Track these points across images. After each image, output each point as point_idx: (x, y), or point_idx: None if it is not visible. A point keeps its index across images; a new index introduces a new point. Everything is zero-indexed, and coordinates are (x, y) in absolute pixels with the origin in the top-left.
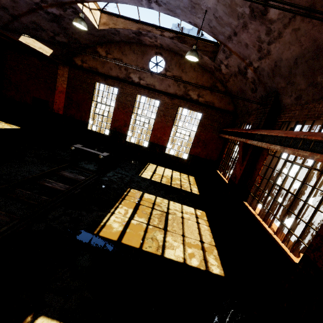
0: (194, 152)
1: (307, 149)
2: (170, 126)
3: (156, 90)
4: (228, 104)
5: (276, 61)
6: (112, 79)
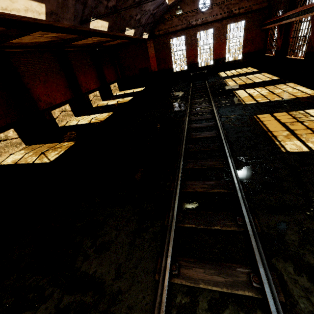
0: (246, 51)
1: (303, 14)
2: (225, 42)
3: (209, 22)
4: (263, 2)
5: None
6: (179, 31)
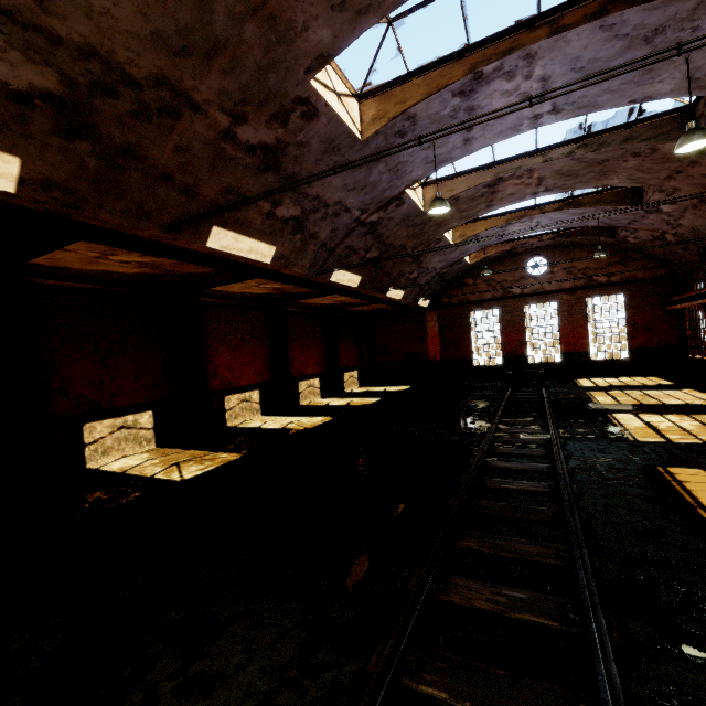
0: (636, 345)
1: None
2: (584, 324)
3: (547, 292)
4: (658, 269)
5: (692, 228)
6: (489, 302)
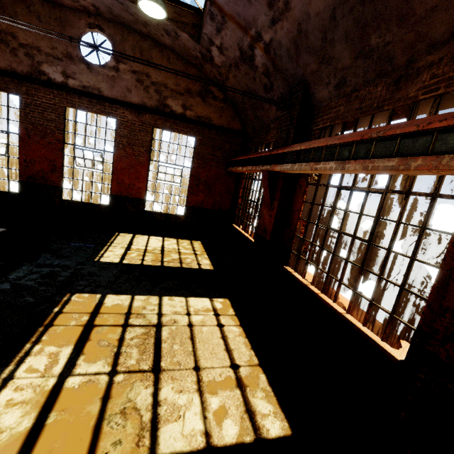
0: (194, 202)
1: (388, 154)
2: (145, 163)
3: (104, 98)
4: (233, 120)
5: (300, 23)
6: (0, 75)
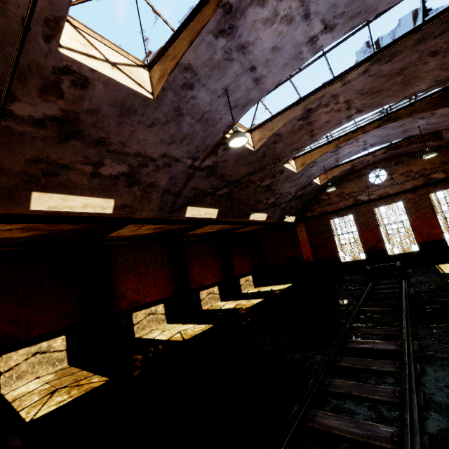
0: None
1: None
2: (433, 216)
3: (391, 195)
4: None
5: None
6: (343, 210)
